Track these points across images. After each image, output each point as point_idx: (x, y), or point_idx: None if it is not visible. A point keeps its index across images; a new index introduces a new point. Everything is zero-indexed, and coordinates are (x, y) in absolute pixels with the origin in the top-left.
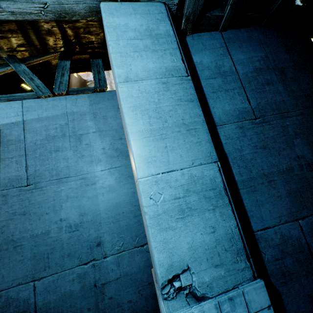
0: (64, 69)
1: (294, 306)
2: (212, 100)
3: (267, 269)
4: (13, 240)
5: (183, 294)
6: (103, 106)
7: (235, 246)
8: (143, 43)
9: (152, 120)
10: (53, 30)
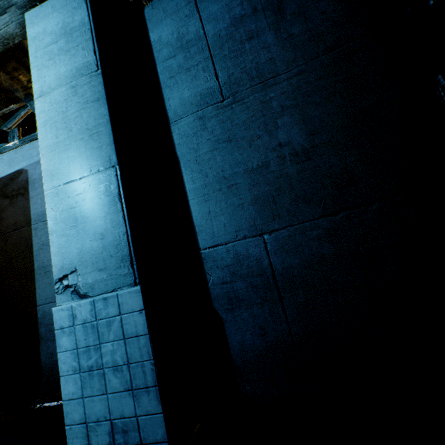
0: None
1: (238, 337)
2: (169, 88)
3: (211, 293)
4: (44, 267)
5: (69, 291)
6: None
7: (122, 253)
8: (58, 46)
9: (59, 132)
10: None
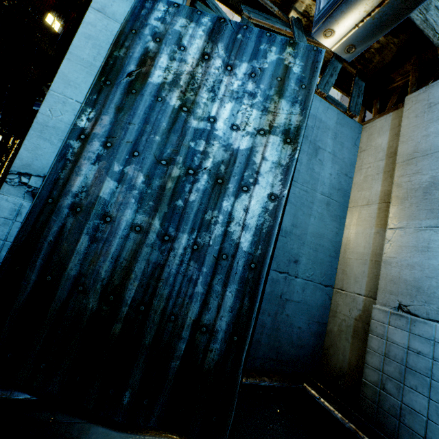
0: (334, 70)
1: None
2: None
3: None
4: None
5: None
6: (345, 132)
7: None
8: None
9: None
10: None
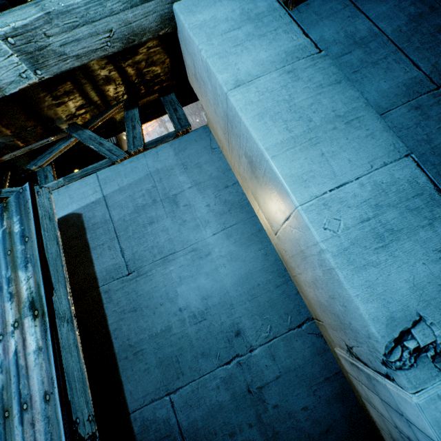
0: (133, 120)
1: None
2: (357, 83)
3: None
4: (130, 346)
5: (426, 358)
6: (192, 151)
7: None
8: (243, 32)
9: (289, 124)
10: (111, 76)
